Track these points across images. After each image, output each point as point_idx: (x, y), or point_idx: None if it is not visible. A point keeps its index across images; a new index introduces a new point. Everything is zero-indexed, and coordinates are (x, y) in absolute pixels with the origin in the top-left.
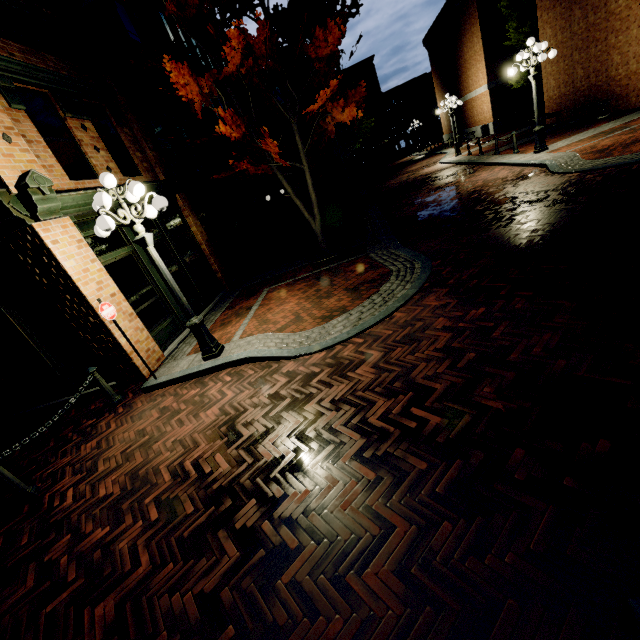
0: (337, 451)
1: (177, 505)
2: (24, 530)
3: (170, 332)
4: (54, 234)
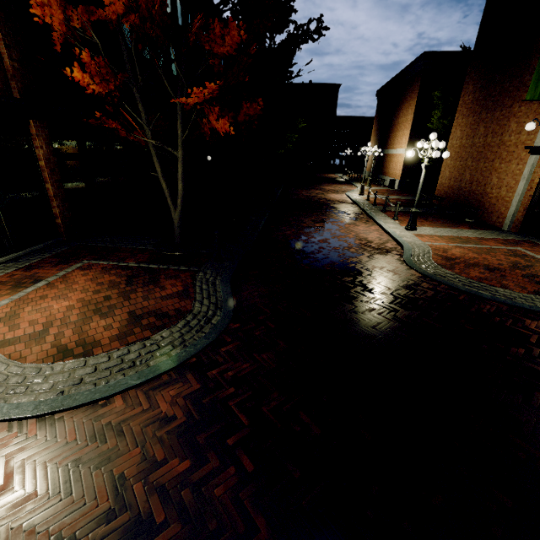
0: None
1: None
2: None
3: None
4: None
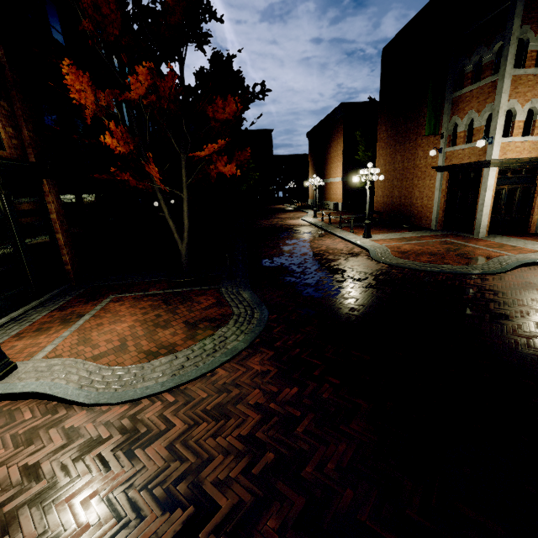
0: None
1: None
2: None
3: None
4: None
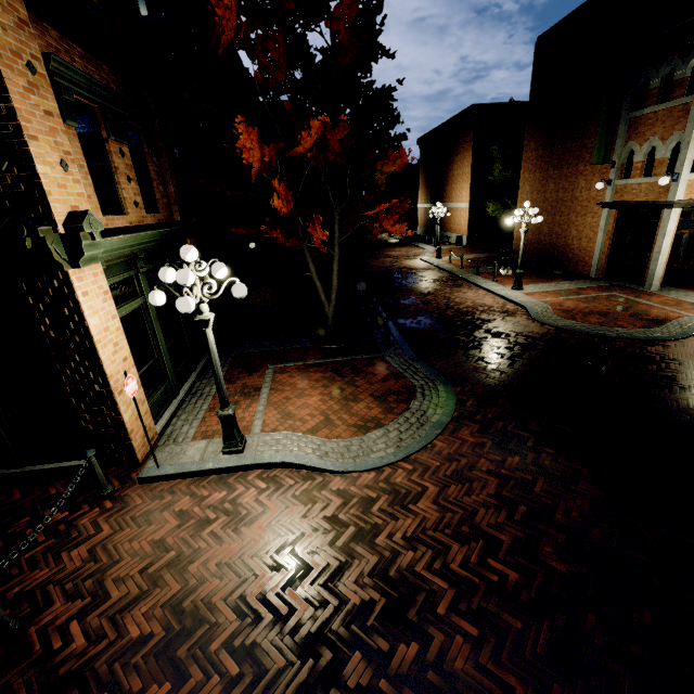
0: (430, 600)
1: (260, 655)
2: (13, 686)
3: (161, 402)
4: (85, 283)
